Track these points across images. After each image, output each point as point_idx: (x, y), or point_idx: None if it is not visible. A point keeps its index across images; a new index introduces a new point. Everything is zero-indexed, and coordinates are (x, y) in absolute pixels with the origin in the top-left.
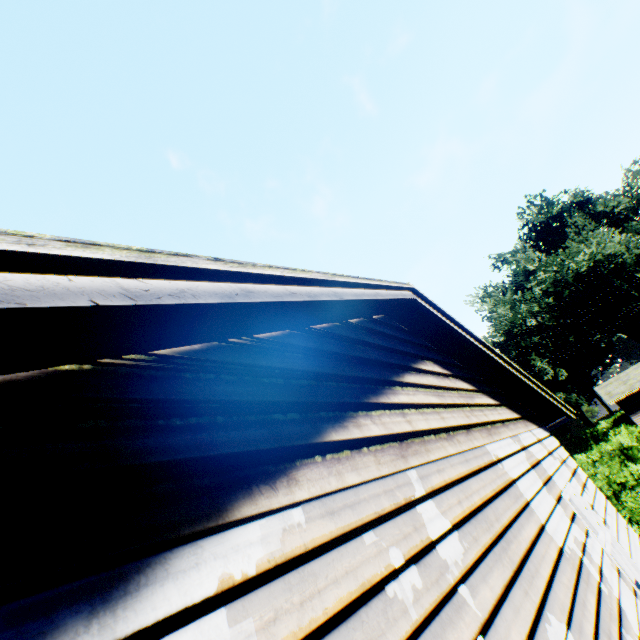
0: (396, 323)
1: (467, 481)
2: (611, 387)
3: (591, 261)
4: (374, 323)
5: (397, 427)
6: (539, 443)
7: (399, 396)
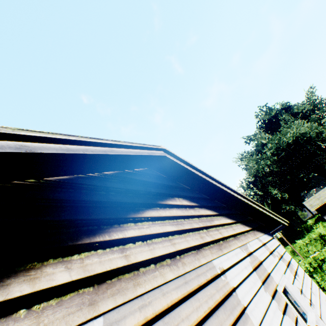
0: (158, 173)
1: (178, 308)
2: (311, 201)
3: (294, 137)
4: (133, 174)
5: (105, 266)
6: (263, 246)
7: (127, 231)
